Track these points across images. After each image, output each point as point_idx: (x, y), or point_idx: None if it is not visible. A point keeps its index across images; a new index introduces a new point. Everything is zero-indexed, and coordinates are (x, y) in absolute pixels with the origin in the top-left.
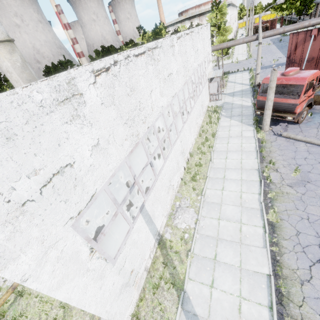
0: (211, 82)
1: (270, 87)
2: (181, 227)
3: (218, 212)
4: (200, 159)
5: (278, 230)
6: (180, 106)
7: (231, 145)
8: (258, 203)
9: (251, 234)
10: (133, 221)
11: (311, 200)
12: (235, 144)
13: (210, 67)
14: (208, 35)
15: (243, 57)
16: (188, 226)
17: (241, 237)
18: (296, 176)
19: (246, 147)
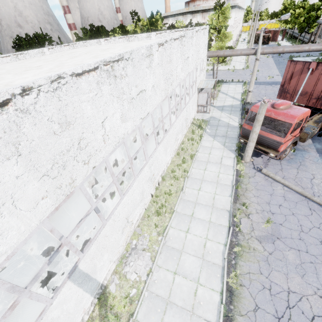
0: (201, 91)
1: (257, 119)
2: (130, 278)
3: (176, 262)
4: (172, 185)
5: (236, 300)
6: (154, 127)
7: (207, 173)
8: (222, 257)
9: (206, 301)
10: (53, 294)
11: (277, 264)
12: (212, 172)
13: (202, 74)
14: (205, 40)
15: (240, 66)
16: (139, 278)
17: (194, 303)
18: (267, 227)
19: (222, 179)
